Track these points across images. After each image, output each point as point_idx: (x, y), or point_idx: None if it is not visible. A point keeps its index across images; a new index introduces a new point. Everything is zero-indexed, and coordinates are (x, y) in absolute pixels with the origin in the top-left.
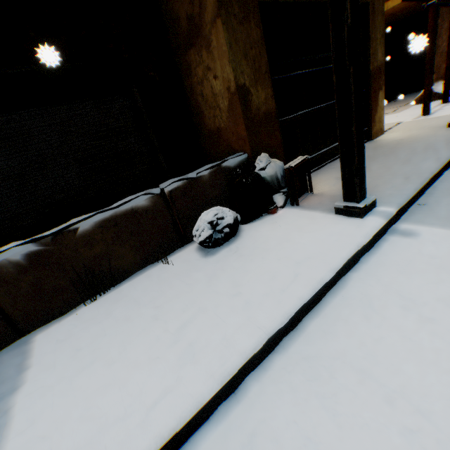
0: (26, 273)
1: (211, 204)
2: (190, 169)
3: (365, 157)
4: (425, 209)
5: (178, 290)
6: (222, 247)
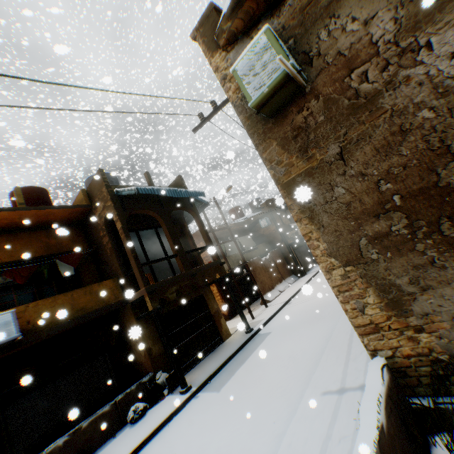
0: (62, 450)
1: (136, 401)
2: (130, 382)
3: (212, 357)
4: (209, 383)
5: (119, 441)
6: (138, 420)
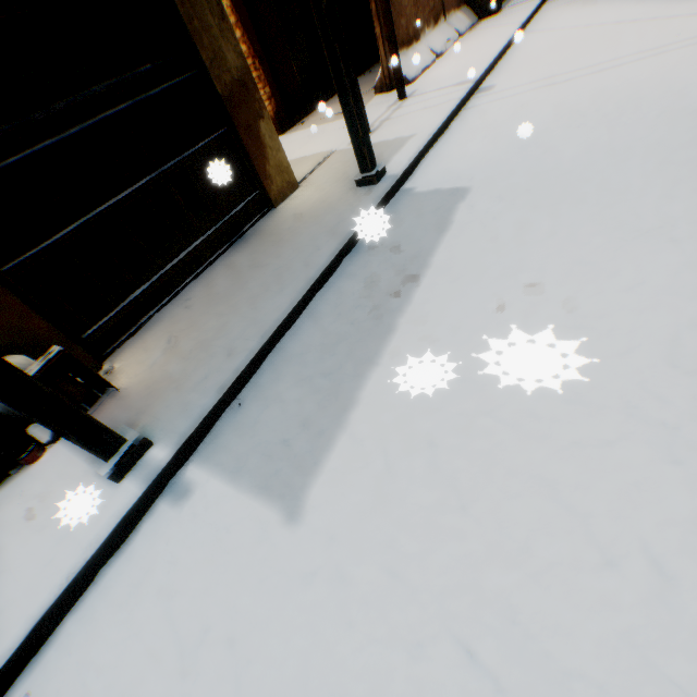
0: None
1: None
2: None
3: (237, 269)
4: (235, 419)
5: None
6: None
